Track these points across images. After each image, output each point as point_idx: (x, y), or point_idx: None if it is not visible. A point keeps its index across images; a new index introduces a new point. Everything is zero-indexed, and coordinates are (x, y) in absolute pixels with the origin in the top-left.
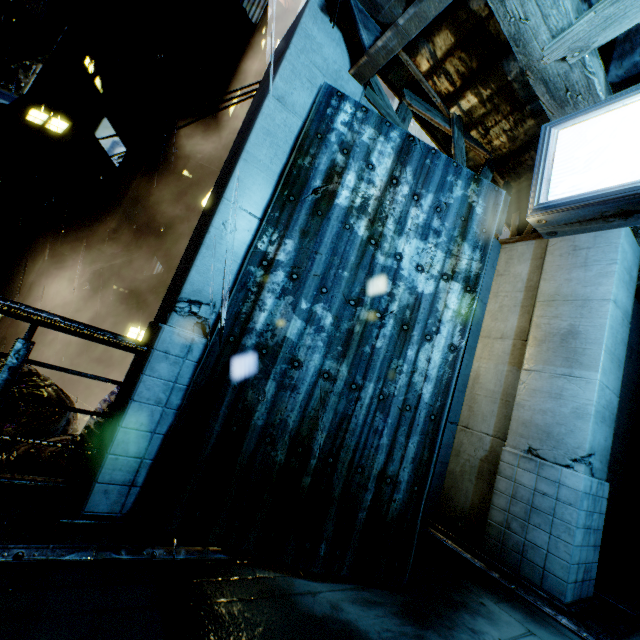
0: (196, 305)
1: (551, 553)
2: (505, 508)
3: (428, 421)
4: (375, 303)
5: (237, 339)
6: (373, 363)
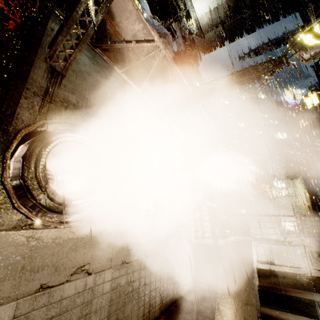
0: None
1: None
2: None
3: None
4: None
5: None
6: None
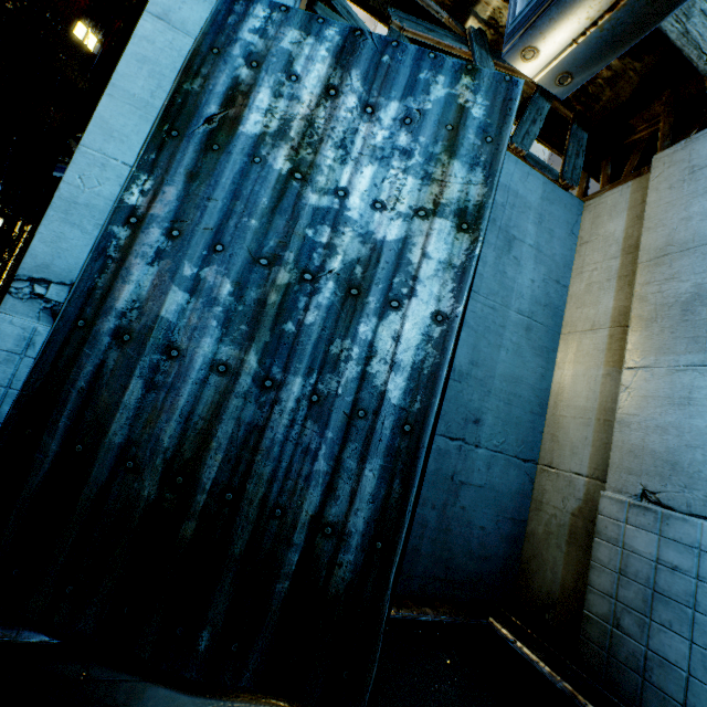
0: (42, 285)
1: (696, 678)
2: (610, 592)
3: (399, 434)
4: (302, 260)
5: (89, 323)
6: (300, 347)
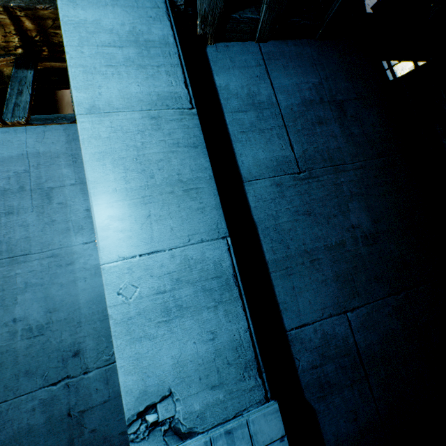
0: None
1: None
2: None
3: None
4: None
5: None
6: None
